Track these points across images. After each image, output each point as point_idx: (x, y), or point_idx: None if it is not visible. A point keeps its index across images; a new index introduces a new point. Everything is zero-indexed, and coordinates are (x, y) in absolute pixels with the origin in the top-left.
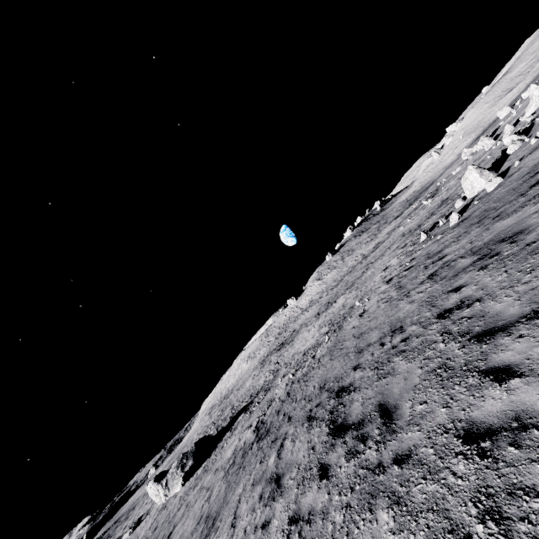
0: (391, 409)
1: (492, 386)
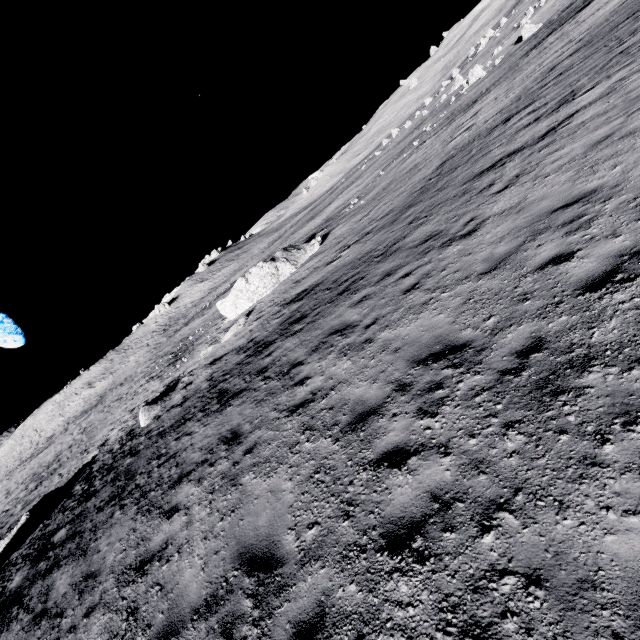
0: None
1: None
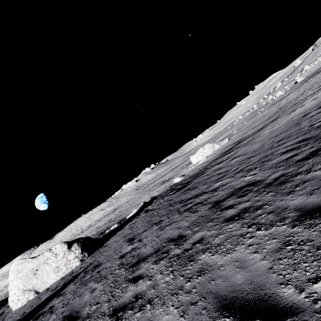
0: None
1: None
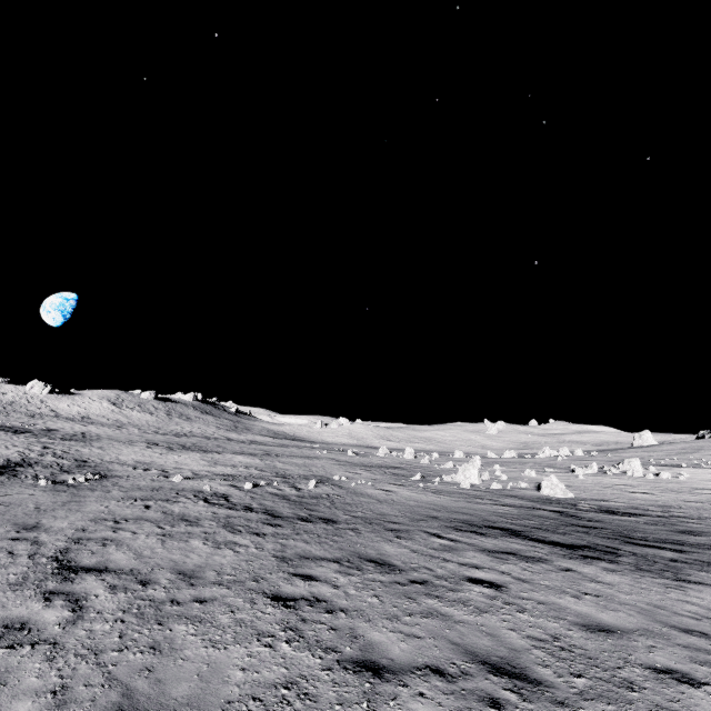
0: (614, 547)
1: (687, 553)
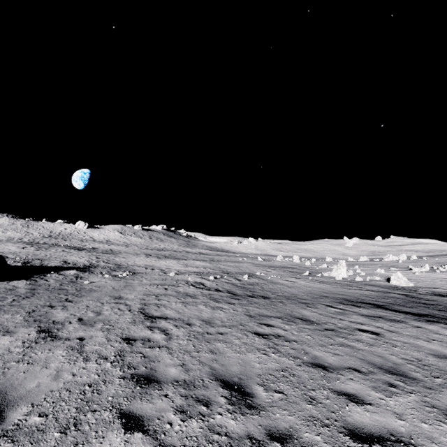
0: None
1: None
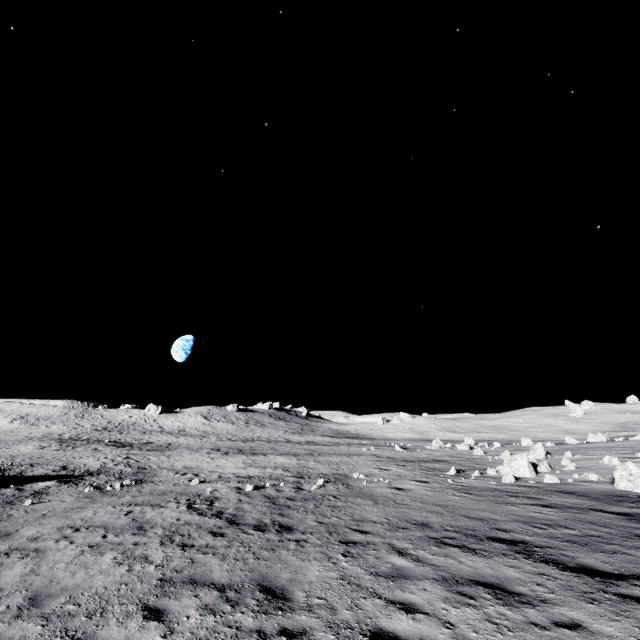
0: None
1: None
